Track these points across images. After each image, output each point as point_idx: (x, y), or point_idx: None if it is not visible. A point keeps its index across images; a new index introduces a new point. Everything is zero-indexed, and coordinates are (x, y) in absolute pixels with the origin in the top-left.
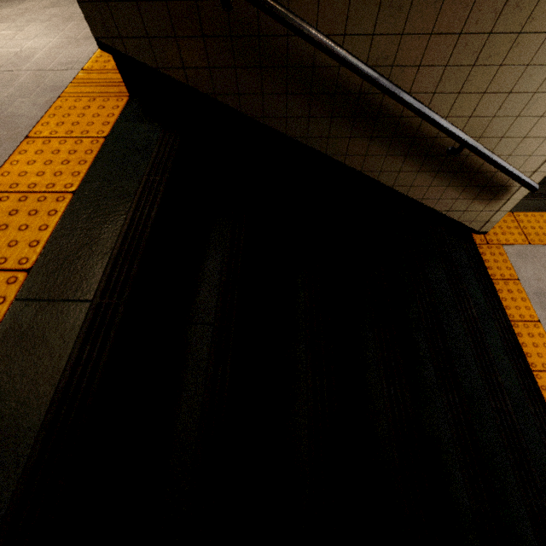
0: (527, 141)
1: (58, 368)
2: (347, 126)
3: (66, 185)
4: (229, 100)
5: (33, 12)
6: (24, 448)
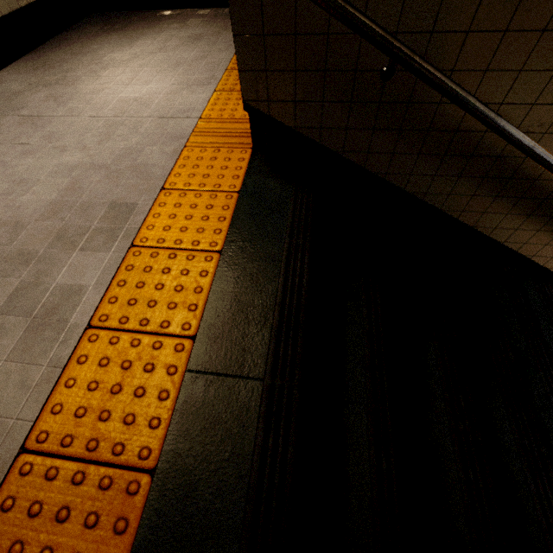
0: None
1: (246, 458)
2: (473, 185)
3: (211, 243)
4: (356, 157)
5: (143, 57)
6: (230, 552)
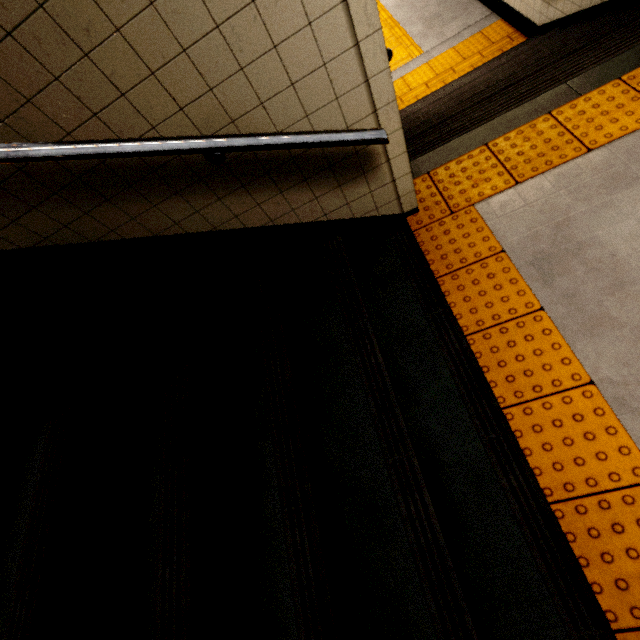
0: (303, 85)
1: None
2: (65, 205)
3: None
4: None
5: None
6: None
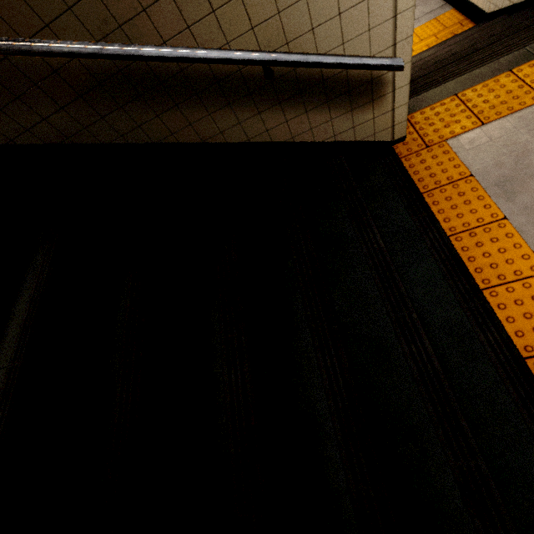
0: (347, 16)
1: None
2: (144, 107)
3: None
4: (27, 139)
5: None
6: None
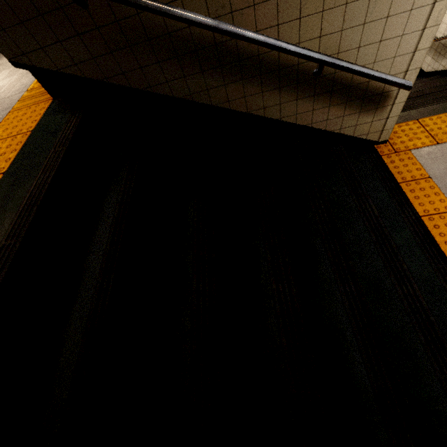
0: (385, 44)
1: None
2: (218, 76)
3: (0, 169)
4: (119, 80)
5: (5, 64)
6: None
